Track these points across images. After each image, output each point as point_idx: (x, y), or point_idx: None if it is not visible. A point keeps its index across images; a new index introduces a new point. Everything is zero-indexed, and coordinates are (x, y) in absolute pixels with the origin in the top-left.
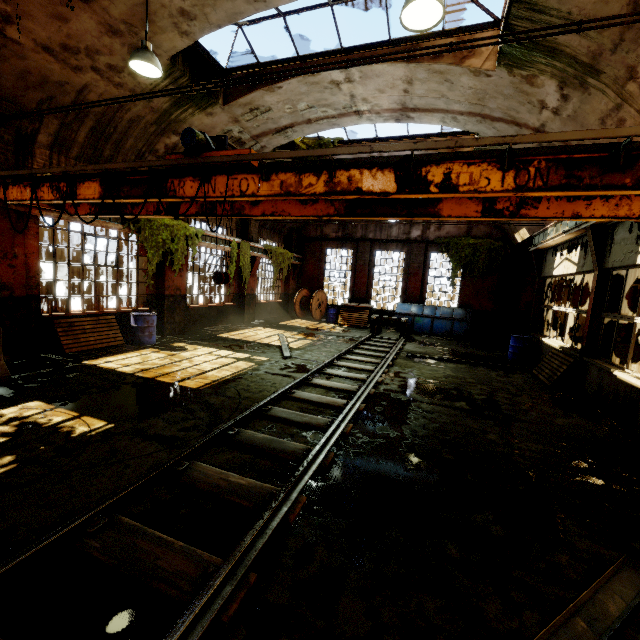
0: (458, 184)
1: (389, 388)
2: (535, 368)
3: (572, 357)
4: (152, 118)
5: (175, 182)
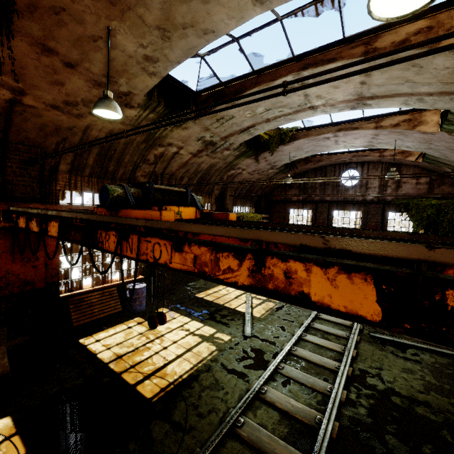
0: None
1: (356, 416)
2: None
3: None
4: (141, 139)
5: (102, 234)
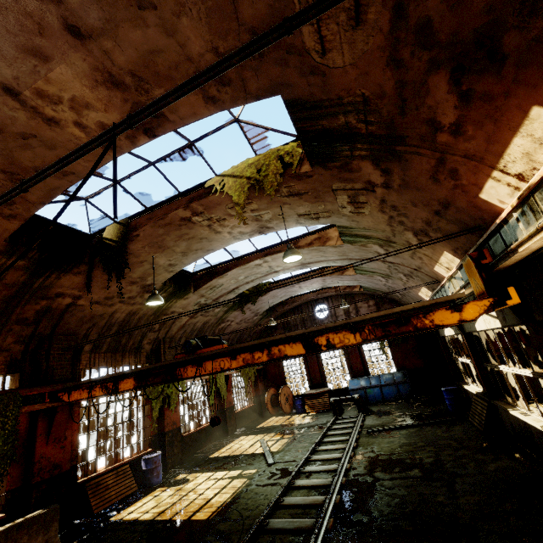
0: (335, 343)
1: (357, 472)
2: (469, 415)
3: (486, 401)
4: (152, 312)
5: (181, 369)
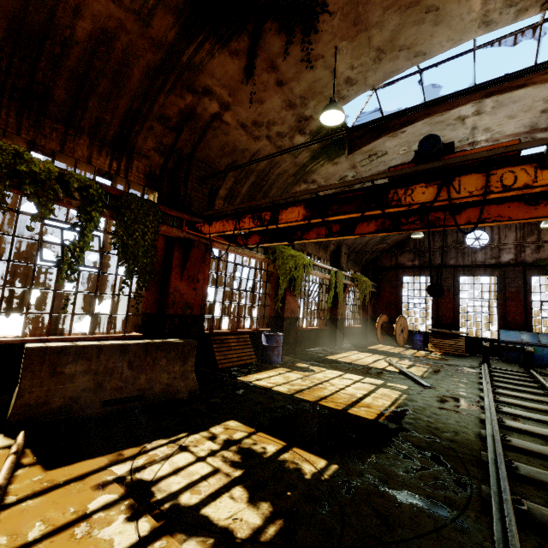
0: None
1: None
2: None
3: None
4: (293, 171)
5: (399, 192)
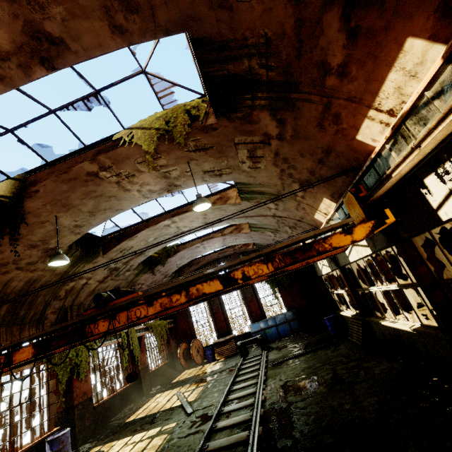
0: (250, 275)
1: (272, 401)
2: (348, 335)
3: (360, 320)
4: (56, 279)
5: (91, 326)
